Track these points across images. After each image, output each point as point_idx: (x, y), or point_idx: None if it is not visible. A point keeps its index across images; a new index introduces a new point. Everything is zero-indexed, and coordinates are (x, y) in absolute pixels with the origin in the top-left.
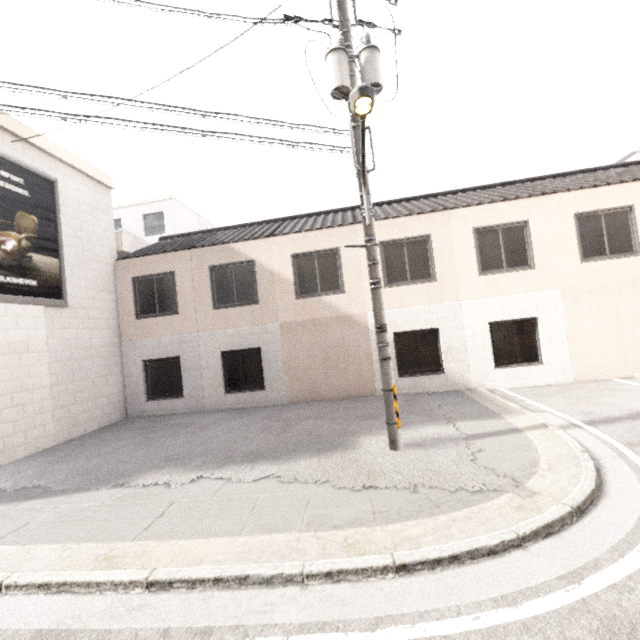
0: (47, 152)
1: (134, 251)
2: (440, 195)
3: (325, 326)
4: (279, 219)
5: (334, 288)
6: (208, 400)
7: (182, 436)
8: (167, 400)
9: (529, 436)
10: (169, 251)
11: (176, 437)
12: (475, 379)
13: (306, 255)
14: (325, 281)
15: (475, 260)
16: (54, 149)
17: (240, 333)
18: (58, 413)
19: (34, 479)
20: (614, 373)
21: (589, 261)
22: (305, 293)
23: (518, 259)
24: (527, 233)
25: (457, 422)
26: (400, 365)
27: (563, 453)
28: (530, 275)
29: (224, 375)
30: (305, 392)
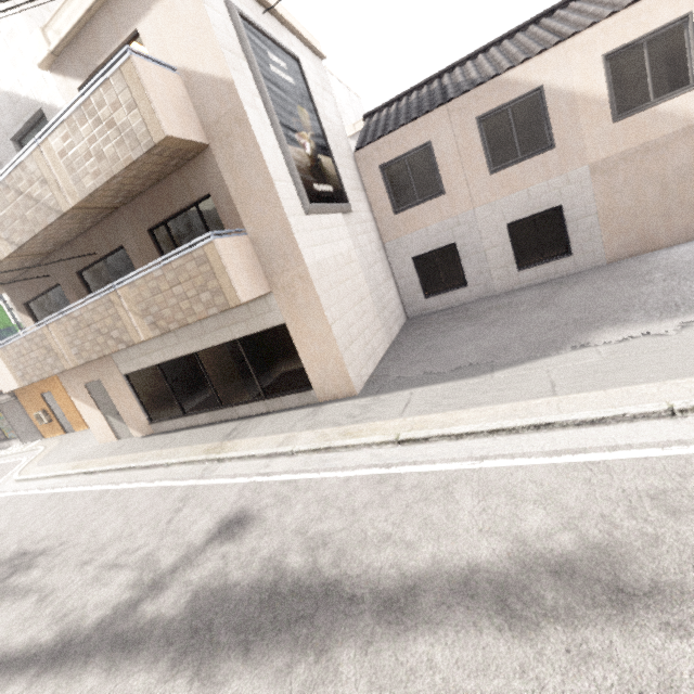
0: (283, 19)
1: (360, 137)
2: None
3: (663, 148)
4: (526, 23)
5: (678, 86)
6: (498, 283)
7: (534, 311)
8: (448, 293)
9: None
10: (417, 116)
11: (528, 313)
12: None
13: (627, 48)
14: (662, 79)
15: None
16: (283, 14)
17: (531, 194)
18: (380, 318)
19: (448, 363)
20: None
21: None
22: (627, 110)
23: None
24: None
25: None
26: None
27: None
28: None
29: (513, 251)
30: (631, 245)
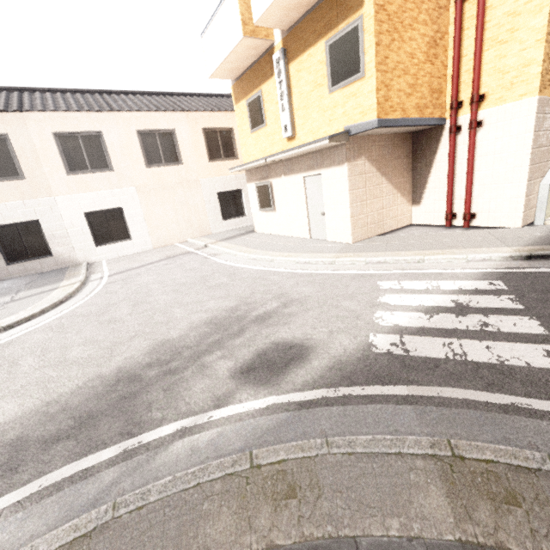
0: None
1: None
2: (38, 91)
3: None
4: None
5: None
6: None
7: None
8: None
9: (55, 291)
10: None
11: None
12: (81, 257)
13: None
14: None
15: (61, 161)
16: None
17: None
18: None
19: None
20: (176, 240)
21: (152, 167)
22: None
23: (100, 163)
24: (103, 142)
25: (22, 292)
26: (8, 254)
27: (56, 297)
28: (111, 176)
29: None
30: None
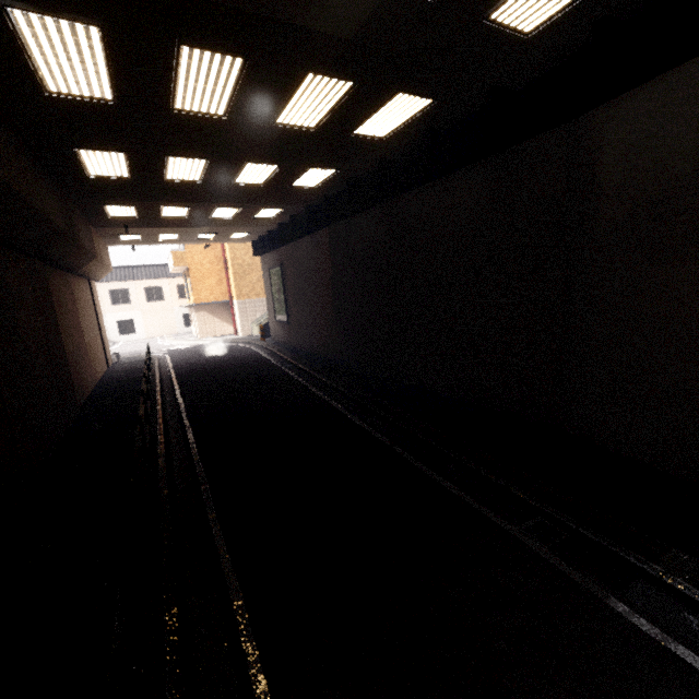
0: None
1: None
2: None
3: None
4: None
5: None
6: None
7: None
8: None
9: None
10: None
11: None
12: (113, 339)
13: None
14: None
15: (110, 301)
16: None
17: None
18: None
19: None
20: (158, 335)
21: (149, 302)
22: None
23: (126, 301)
24: (129, 293)
25: None
26: None
27: None
28: (130, 306)
29: None
30: None
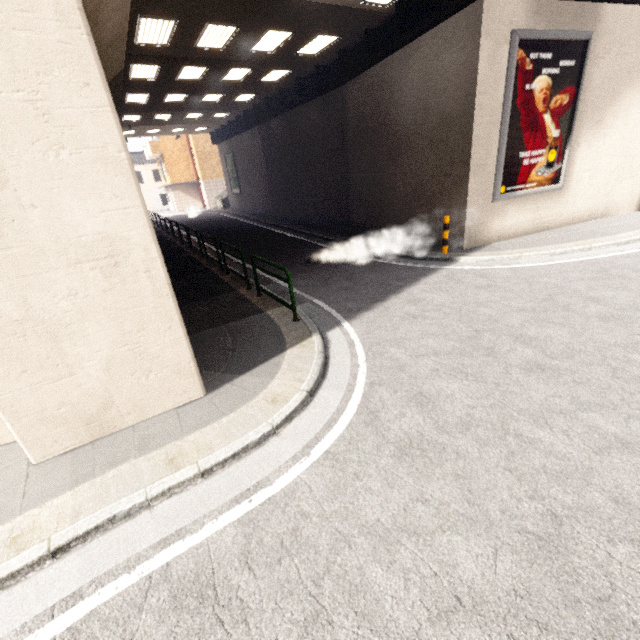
0: None
1: None
2: None
3: None
4: None
5: None
6: None
7: None
8: None
9: None
10: None
11: None
12: None
13: None
14: None
15: None
16: None
17: None
18: None
19: None
20: None
21: None
22: None
23: None
24: None
25: None
26: None
27: None
28: None
29: None
30: None
